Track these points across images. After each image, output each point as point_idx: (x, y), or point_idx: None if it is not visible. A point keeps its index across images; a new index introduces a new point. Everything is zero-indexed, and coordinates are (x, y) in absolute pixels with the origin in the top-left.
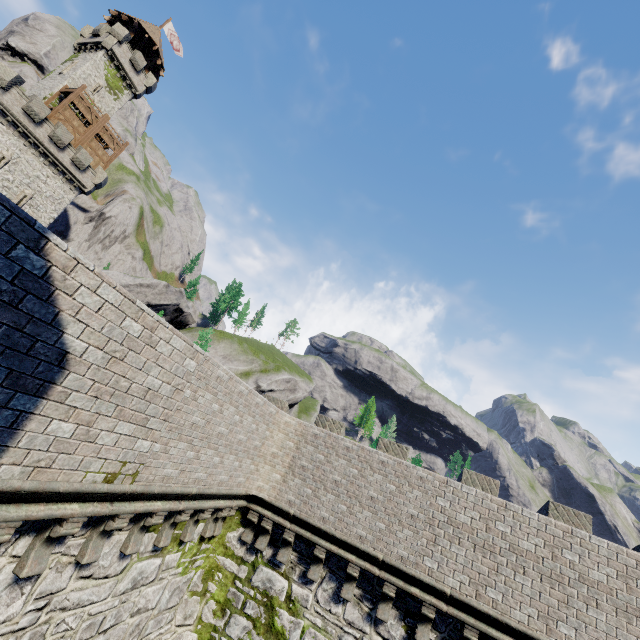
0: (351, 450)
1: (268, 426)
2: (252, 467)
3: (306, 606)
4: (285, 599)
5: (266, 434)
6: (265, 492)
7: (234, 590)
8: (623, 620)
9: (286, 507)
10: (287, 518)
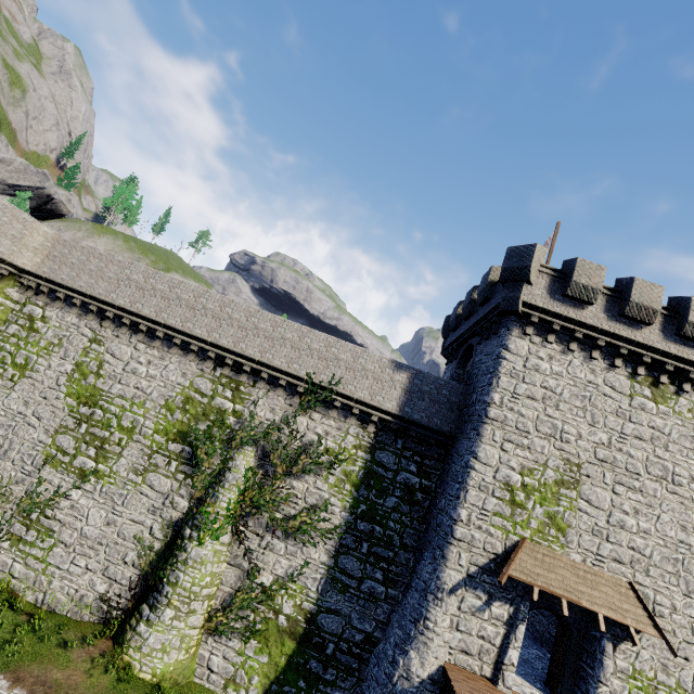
0: (85, 248)
1: (26, 228)
2: (15, 249)
3: (52, 319)
4: (41, 317)
5: (25, 232)
6: (29, 267)
7: (12, 315)
8: (188, 311)
9: (42, 274)
10: (43, 280)
